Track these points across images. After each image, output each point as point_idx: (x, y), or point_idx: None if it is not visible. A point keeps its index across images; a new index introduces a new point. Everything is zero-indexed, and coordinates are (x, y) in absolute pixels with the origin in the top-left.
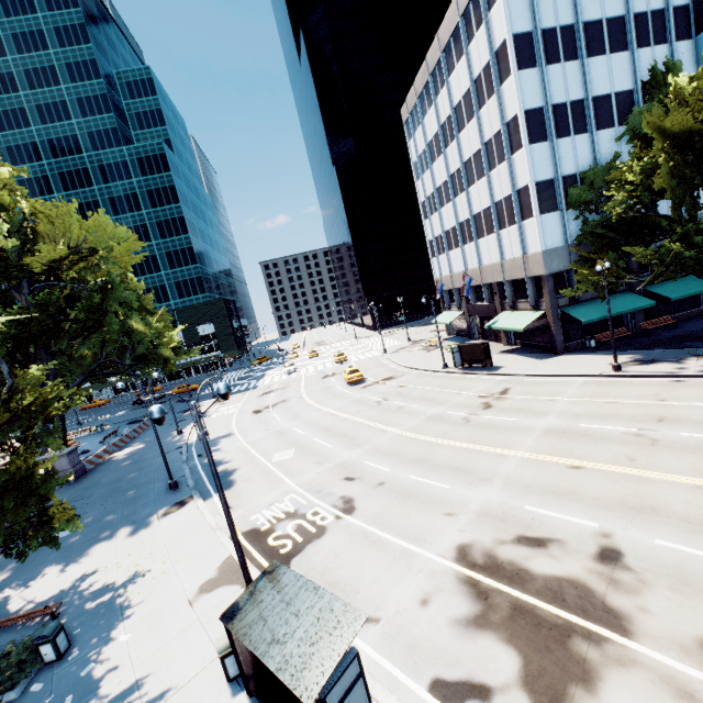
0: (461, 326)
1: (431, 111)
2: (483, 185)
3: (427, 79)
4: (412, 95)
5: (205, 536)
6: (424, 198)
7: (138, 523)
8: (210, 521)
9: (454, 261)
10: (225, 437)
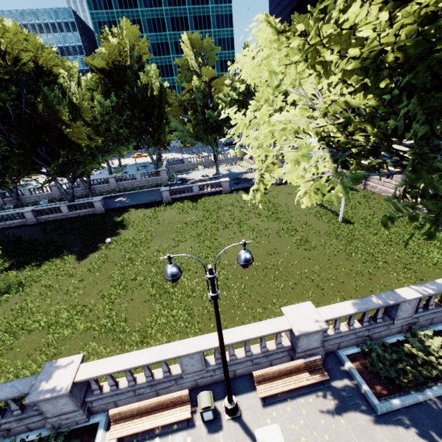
0: None
1: None
2: None
3: None
4: None
5: None
6: None
7: None
8: None
9: None
10: None
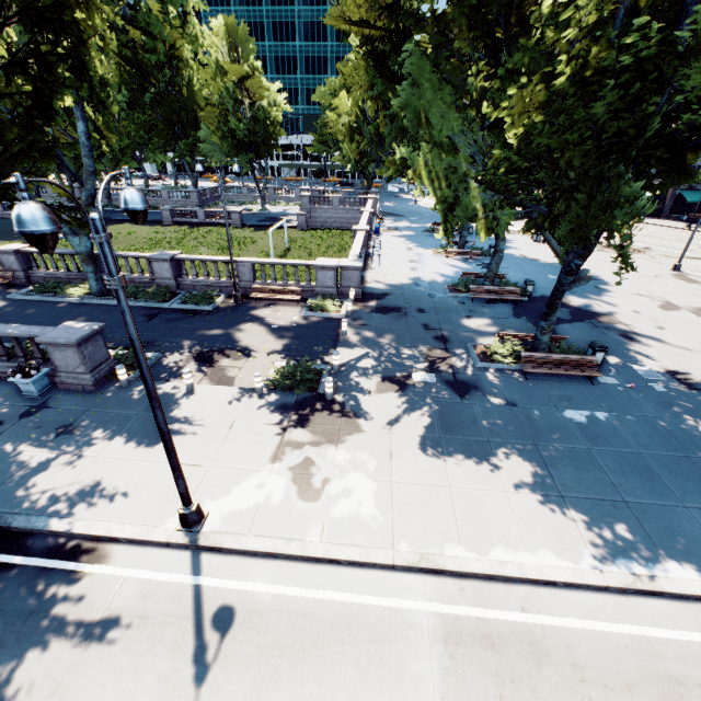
0: None
1: None
2: None
3: None
4: None
5: None
6: None
7: None
8: None
9: None
10: None
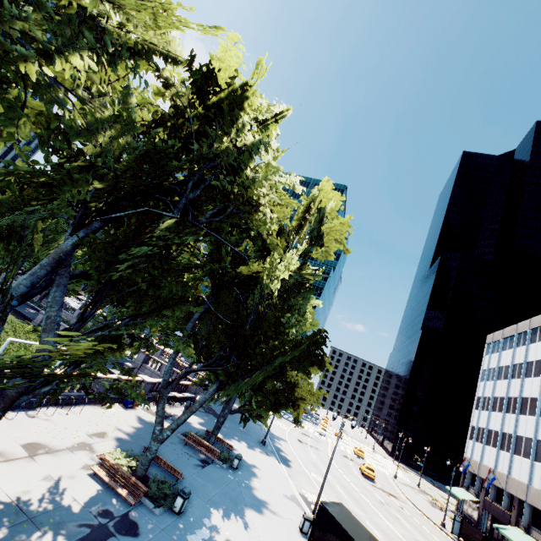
0: (472, 512)
1: (509, 351)
2: (532, 420)
3: (514, 334)
4: (499, 333)
5: (282, 477)
6: (481, 395)
7: (250, 445)
8: (283, 473)
9: (487, 455)
10: (283, 440)
